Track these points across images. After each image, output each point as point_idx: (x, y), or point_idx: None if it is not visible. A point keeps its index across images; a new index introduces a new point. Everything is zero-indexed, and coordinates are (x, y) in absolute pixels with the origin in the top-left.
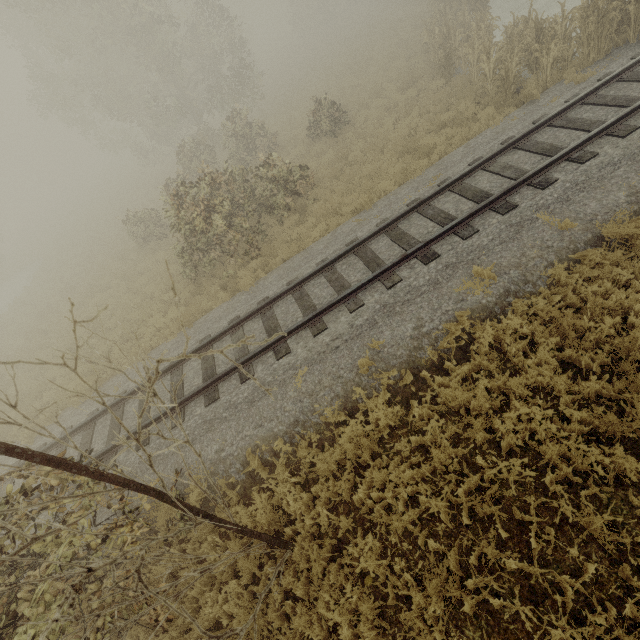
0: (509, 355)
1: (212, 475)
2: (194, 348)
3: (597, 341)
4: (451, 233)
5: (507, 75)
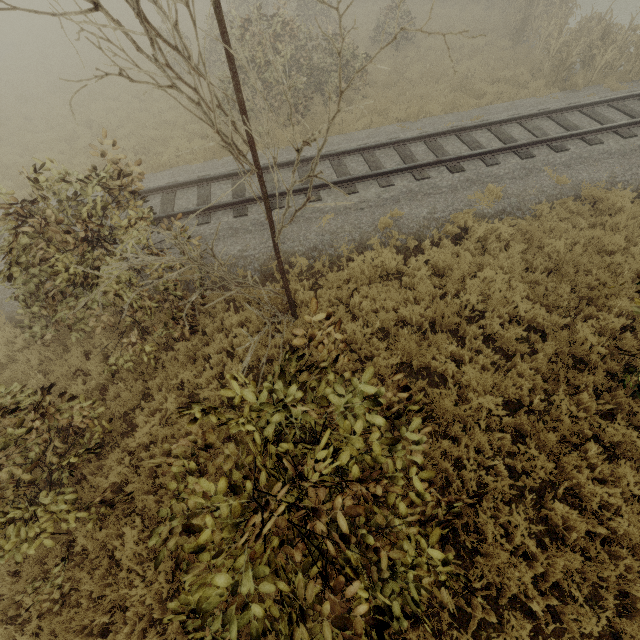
0: (488, 250)
1: (232, 266)
2: (227, 172)
3: (548, 256)
4: (479, 158)
5: (566, 58)
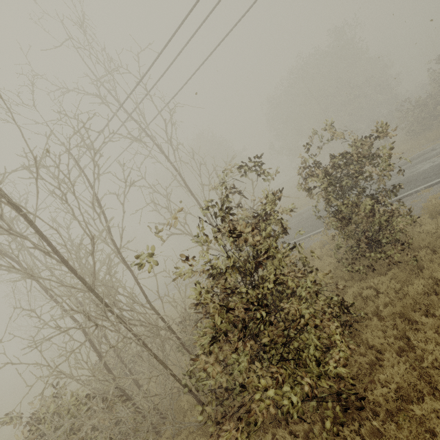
0: None
1: None
2: None
3: None
4: None
5: None
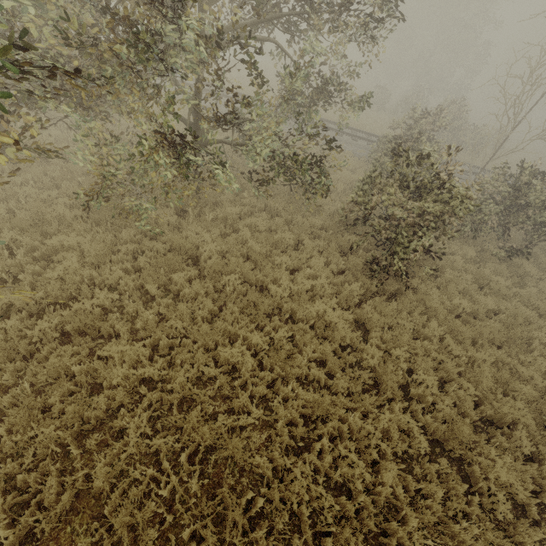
0: None
1: None
2: None
3: None
4: None
5: None
